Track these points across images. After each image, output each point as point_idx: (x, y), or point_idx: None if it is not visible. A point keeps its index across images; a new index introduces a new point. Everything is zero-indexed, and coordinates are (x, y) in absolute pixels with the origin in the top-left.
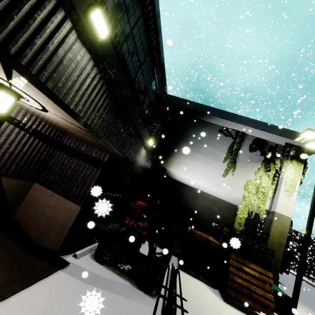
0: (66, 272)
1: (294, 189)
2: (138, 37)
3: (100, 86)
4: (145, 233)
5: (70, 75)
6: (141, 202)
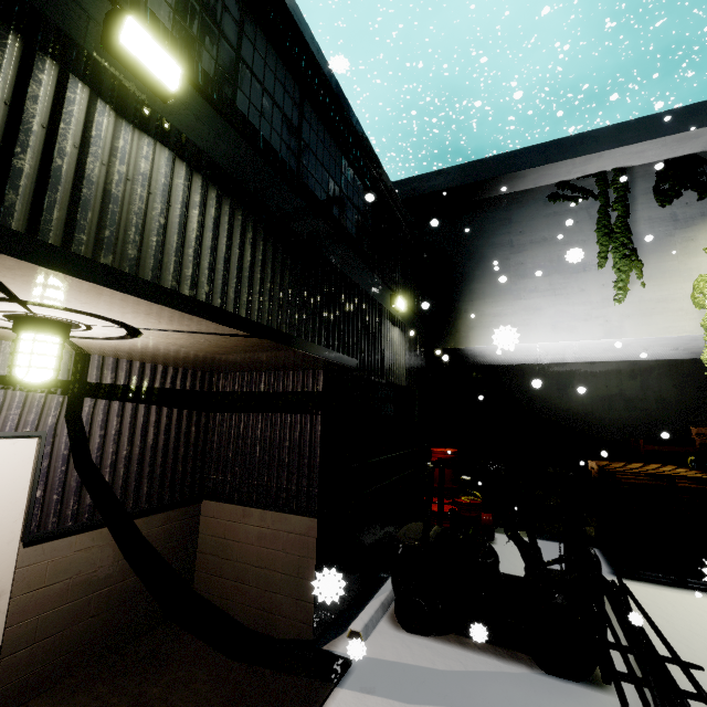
0: (353, 687)
1: None
2: (261, 65)
3: (227, 218)
4: (486, 515)
5: (144, 219)
6: (441, 449)
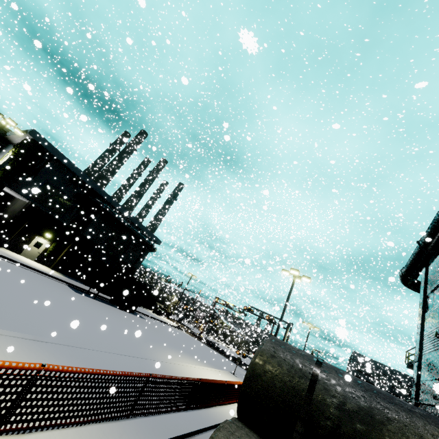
0: None
1: (2, 159)
2: None
3: None
4: None
5: None
6: None
